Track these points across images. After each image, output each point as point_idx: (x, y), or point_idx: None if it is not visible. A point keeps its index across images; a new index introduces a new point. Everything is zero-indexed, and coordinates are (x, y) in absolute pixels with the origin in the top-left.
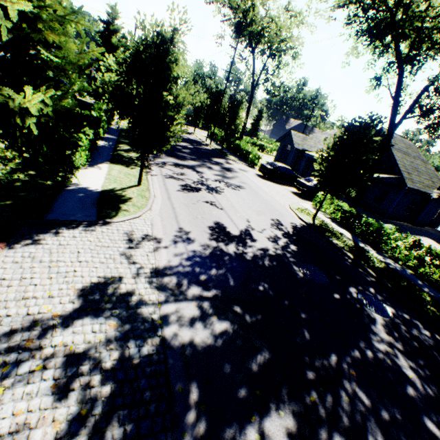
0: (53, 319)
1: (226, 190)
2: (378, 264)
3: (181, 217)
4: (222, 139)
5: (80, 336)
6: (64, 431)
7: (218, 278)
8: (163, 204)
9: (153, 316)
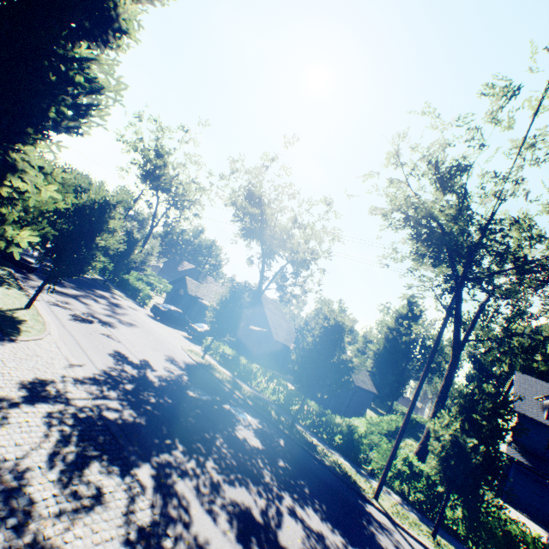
0: (14, 399)
1: (120, 325)
2: (248, 392)
3: (84, 344)
4: (105, 268)
5: (43, 409)
6: (60, 444)
7: (131, 389)
8: (61, 330)
9: (89, 405)
